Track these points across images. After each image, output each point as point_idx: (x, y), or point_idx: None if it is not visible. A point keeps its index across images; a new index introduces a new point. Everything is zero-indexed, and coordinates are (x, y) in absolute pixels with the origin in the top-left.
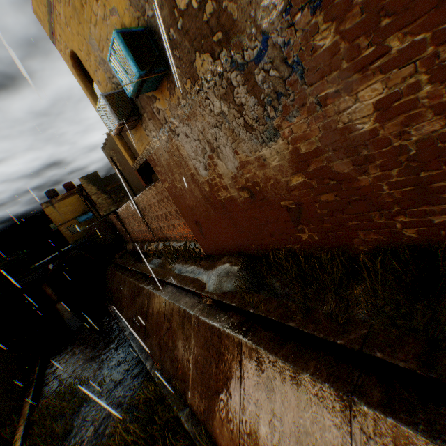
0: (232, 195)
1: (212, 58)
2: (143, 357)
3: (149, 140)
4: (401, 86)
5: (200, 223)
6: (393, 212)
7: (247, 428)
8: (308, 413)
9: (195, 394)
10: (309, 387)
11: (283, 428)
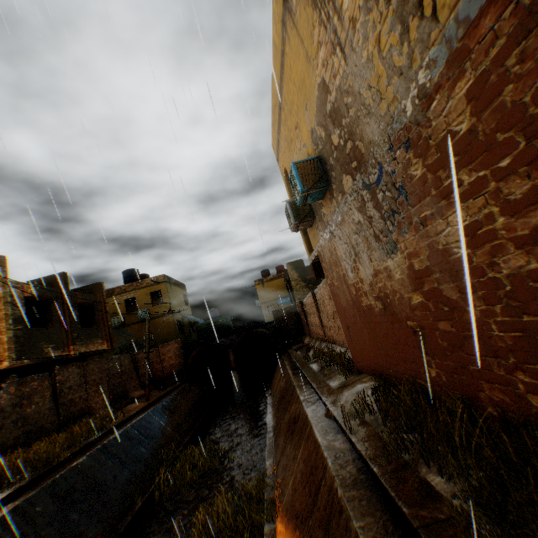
0: (371, 303)
1: (352, 179)
2: (268, 454)
3: (319, 238)
4: (478, 214)
5: (350, 328)
6: (509, 364)
7: None
8: None
9: (283, 511)
10: None
11: None
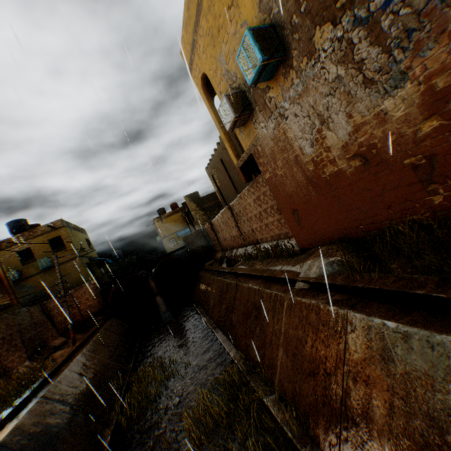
0: (340, 168)
1: (333, 26)
2: (227, 347)
3: (256, 133)
4: None
5: (298, 211)
6: None
7: (352, 411)
8: (449, 385)
9: (283, 380)
10: (450, 351)
11: (407, 408)
